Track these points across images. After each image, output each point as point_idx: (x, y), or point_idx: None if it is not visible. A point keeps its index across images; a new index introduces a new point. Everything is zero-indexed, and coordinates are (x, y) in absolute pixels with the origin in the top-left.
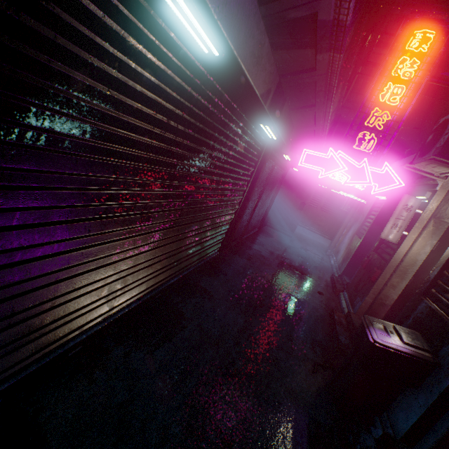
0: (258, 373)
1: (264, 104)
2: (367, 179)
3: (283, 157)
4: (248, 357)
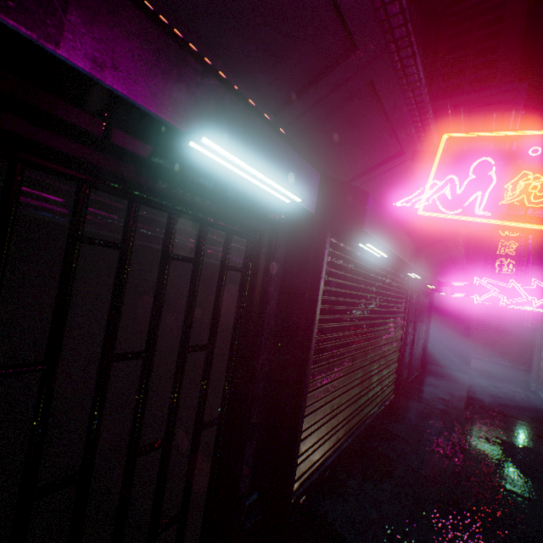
0: (495, 512)
1: (410, 264)
2: (523, 295)
3: (425, 286)
4: (475, 497)
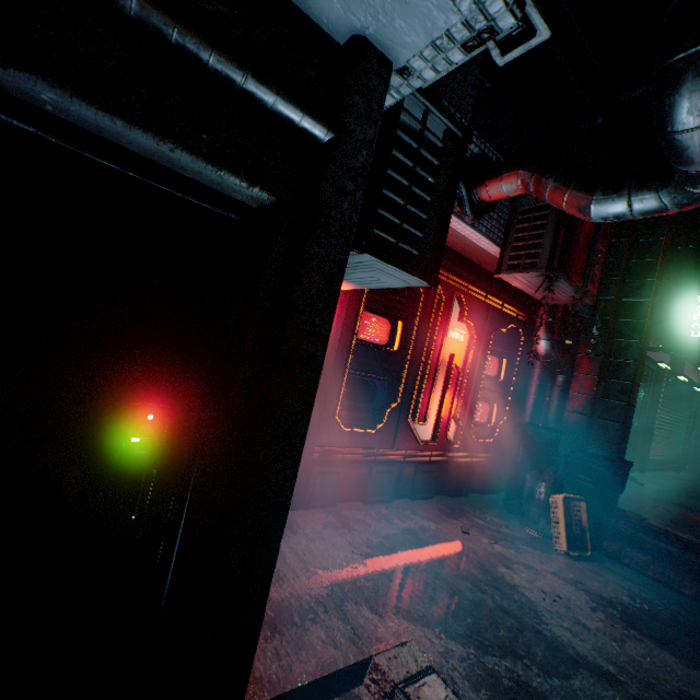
0: None
1: (698, 384)
2: None
3: None
4: None
